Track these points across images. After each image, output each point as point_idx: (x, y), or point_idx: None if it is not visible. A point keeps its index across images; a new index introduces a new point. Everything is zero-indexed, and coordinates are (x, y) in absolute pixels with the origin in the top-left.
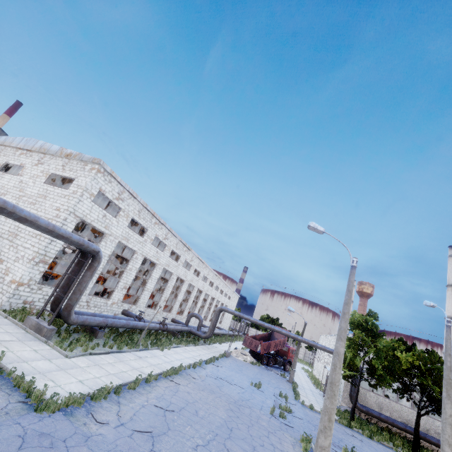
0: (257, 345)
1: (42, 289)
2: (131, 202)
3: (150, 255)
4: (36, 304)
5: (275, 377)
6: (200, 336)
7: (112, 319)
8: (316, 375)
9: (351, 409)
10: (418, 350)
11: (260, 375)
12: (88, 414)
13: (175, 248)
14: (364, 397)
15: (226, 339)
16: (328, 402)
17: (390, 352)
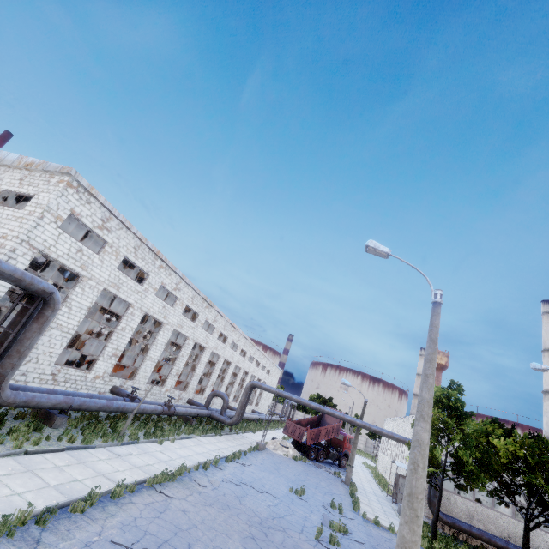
0: (302, 432)
1: None
2: (123, 234)
3: (154, 310)
4: None
5: (326, 477)
6: (224, 422)
7: (82, 398)
8: (382, 472)
9: (432, 523)
10: (519, 435)
11: (305, 475)
12: None
13: (191, 302)
14: (448, 502)
15: (262, 426)
16: (407, 531)
17: (482, 439)
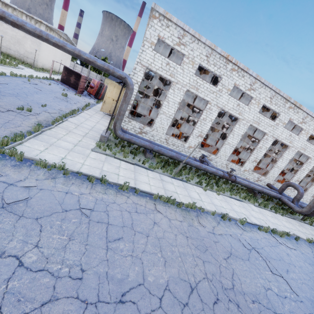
0: None
1: (131, 122)
2: (195, 46)
3: (229, 107)
4: (130, 131)
5: None
6: (291, 208)
7: (160, 147)
8: None
9: None
10: None
11: None
12: (11, 166)
13: (268, 102)
14: None
15: None
16: None
17: None
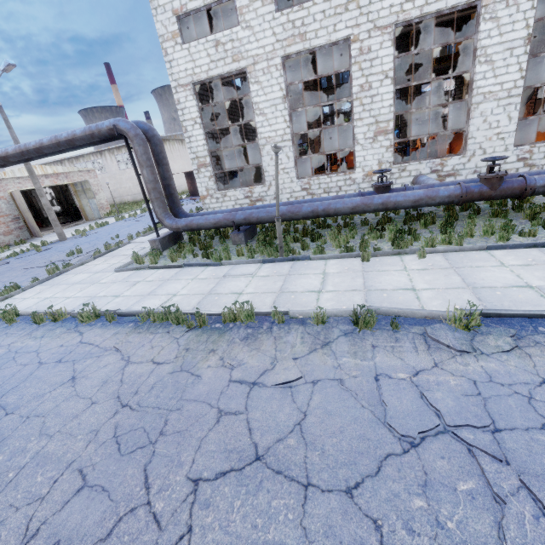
0: None
1: (227, 195)
2: None
3: (418, 3)
4: None
5: None
6: None
7: (249, 211)
8: None
9: None
10: None
11: None
12: None
13: None
14: None
15: None
16: None
17: None
